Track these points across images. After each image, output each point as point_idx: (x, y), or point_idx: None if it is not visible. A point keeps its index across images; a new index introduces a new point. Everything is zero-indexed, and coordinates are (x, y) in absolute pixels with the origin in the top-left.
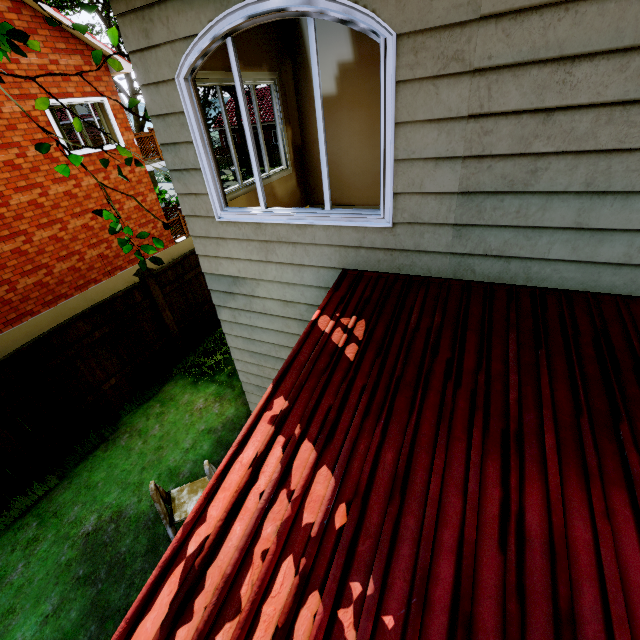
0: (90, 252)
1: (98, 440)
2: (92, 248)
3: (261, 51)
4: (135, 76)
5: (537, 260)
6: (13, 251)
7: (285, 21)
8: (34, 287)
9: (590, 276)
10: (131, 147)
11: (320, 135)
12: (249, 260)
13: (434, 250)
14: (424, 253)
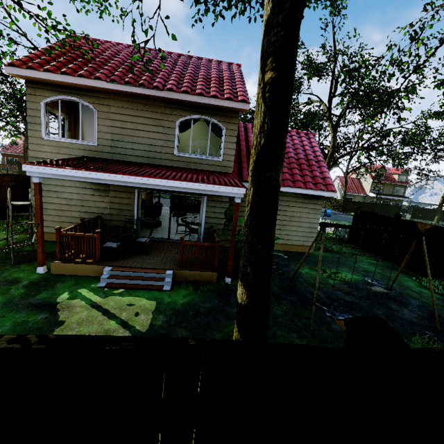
0: None
1: None
2: None
3: (64, 108)
4: (26, 98)
5: (127, 155)
6: None
7: (73, 105)
8: None
9: (137, 159)
10: None
11: (80, 123)
12: (52, 152)
13: (107, 152)
14: (105, 153)
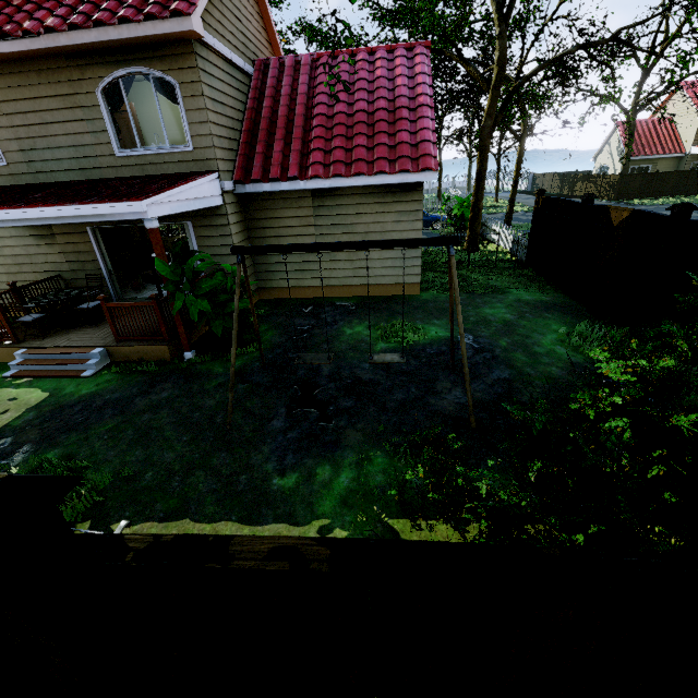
0: None
1: None
2: None
3: None
4: None
5: (53, 172)
6: None
7: None
8: None
9: (68, 175)
10: None
11: None
12: None
13: (25, 173)
14: (23, 175)
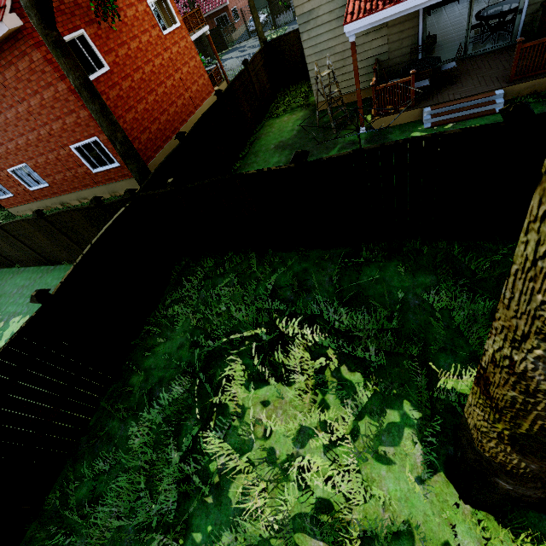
0: (186, 95)
1: (253, 139)
2: (186, 92)
3: None
4: None
5: None
6: (163, 93)
7: None
8: (174, 114)
9: None
10: (182, 25)
11: None
12: None
13: None
14: None
